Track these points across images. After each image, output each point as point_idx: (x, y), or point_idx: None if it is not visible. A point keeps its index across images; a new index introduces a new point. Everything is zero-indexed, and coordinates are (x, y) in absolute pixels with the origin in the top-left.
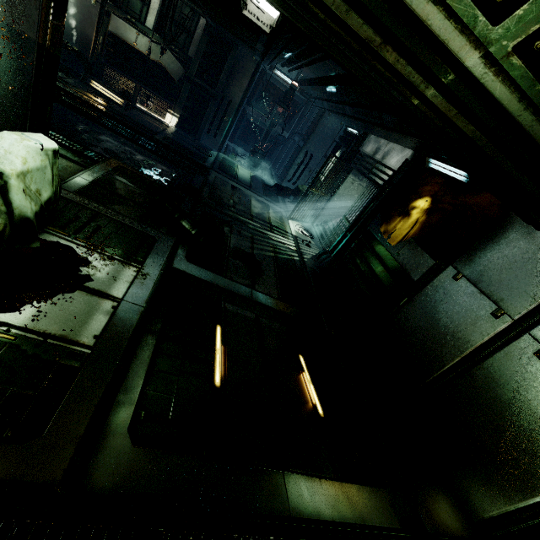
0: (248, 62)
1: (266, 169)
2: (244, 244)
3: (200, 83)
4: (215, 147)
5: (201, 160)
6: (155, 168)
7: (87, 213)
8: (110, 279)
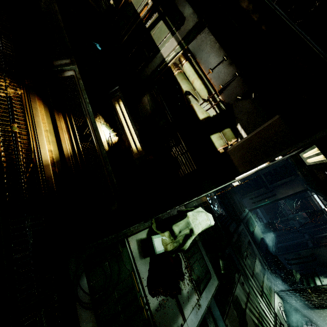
0: (299, 185)
1: (270, 235)
2: (242, 297)
3: (263, 178)
4: (249, 207)
5: (239, 213)
6: (215, 202)
7: (193, 240)
8: (186, 298)
